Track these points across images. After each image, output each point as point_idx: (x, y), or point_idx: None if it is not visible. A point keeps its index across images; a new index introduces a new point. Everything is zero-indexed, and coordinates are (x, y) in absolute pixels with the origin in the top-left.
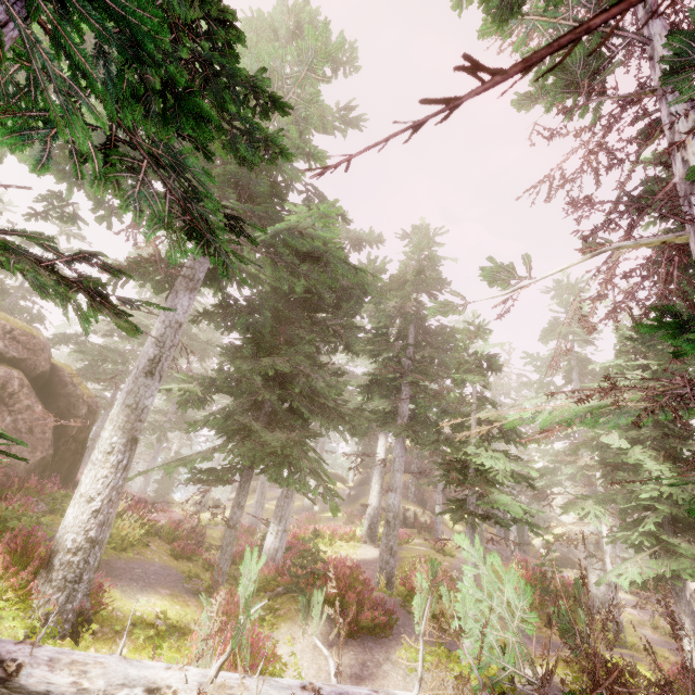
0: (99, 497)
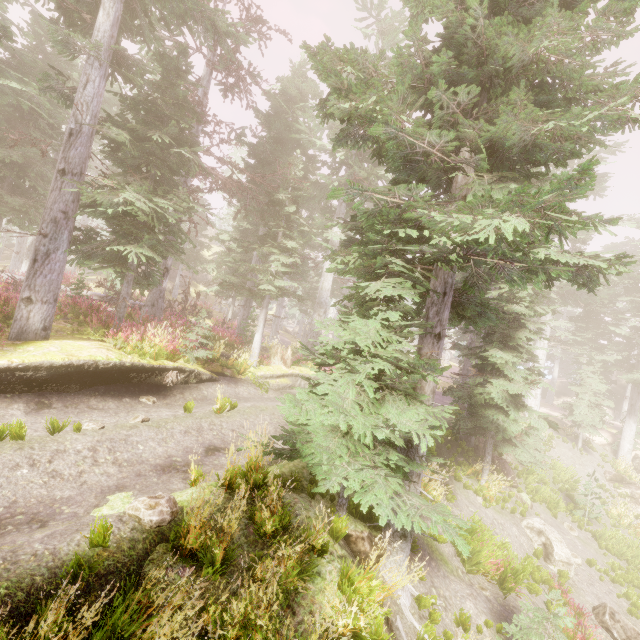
0: None
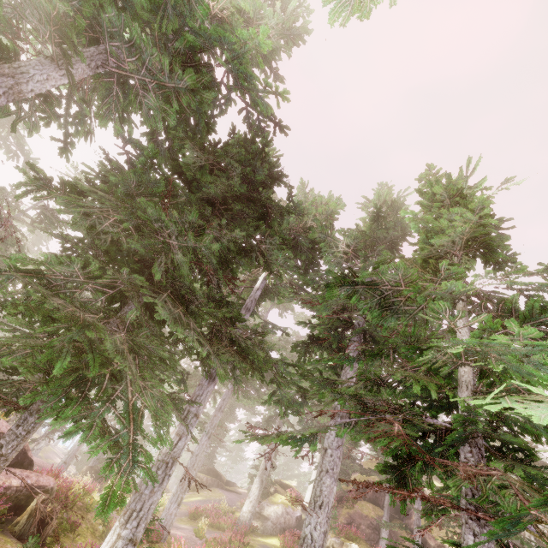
0: None
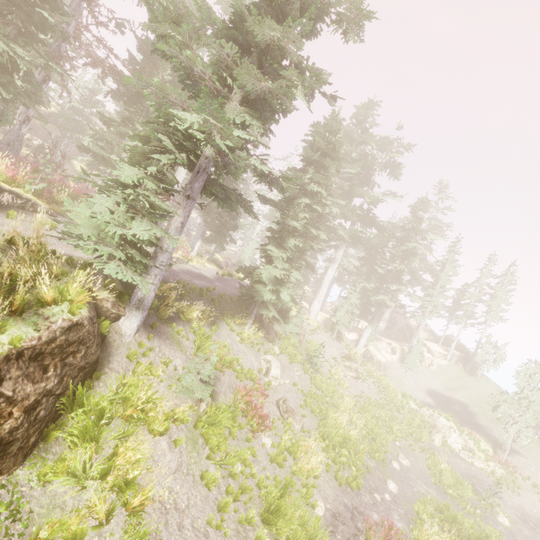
0: None
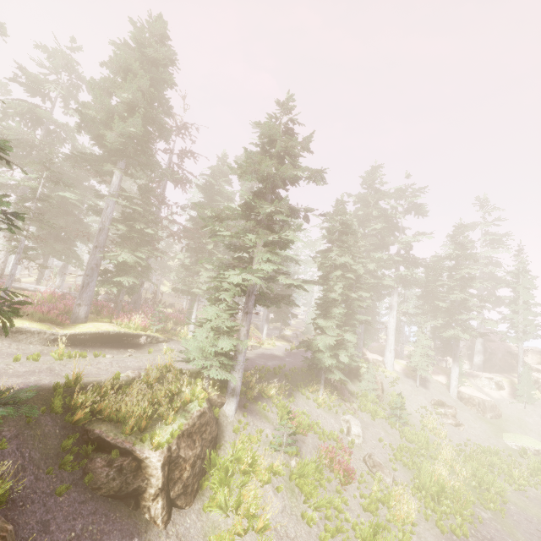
0: (3, 259)
